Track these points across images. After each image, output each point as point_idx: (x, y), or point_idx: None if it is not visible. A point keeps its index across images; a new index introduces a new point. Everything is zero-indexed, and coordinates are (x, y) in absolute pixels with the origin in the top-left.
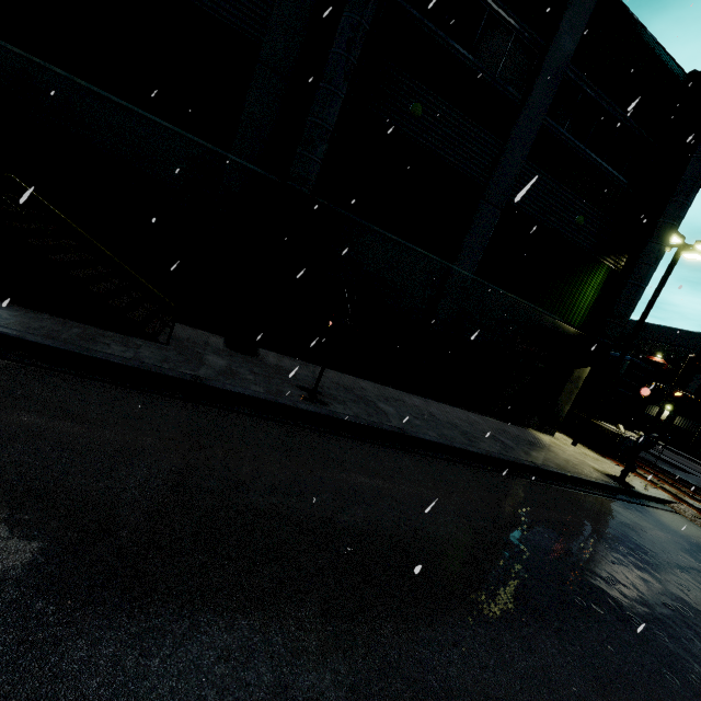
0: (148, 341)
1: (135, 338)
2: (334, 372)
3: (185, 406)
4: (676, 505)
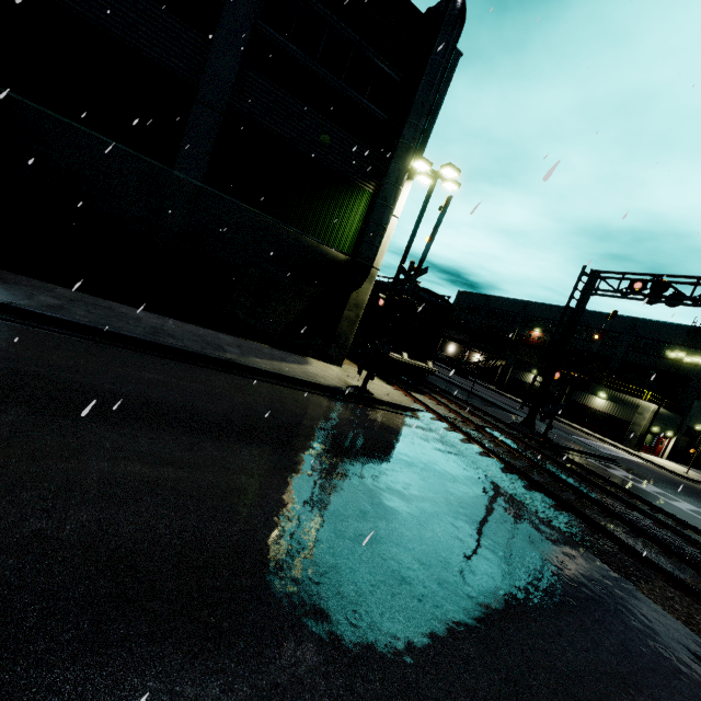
0: None
1: None
2: (26, 278)
3: None
4: (422, 413)
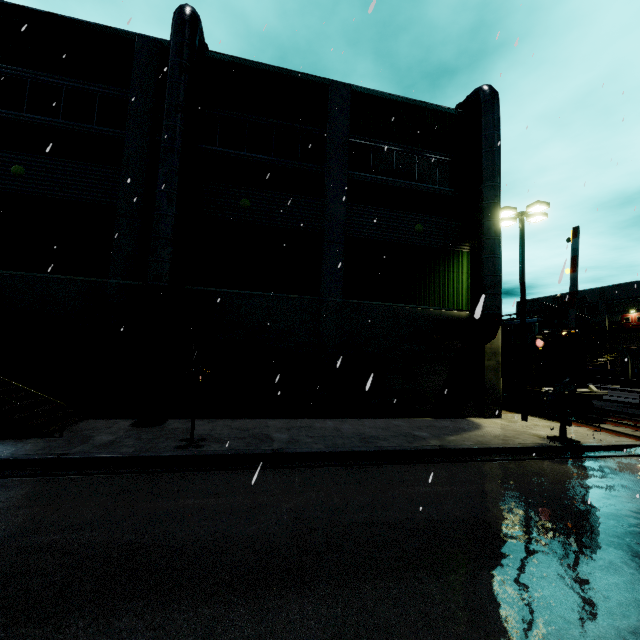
0: (42, 438)
1: (29, 439)
2: (243, 420)
3: (38, 481)
4: None
